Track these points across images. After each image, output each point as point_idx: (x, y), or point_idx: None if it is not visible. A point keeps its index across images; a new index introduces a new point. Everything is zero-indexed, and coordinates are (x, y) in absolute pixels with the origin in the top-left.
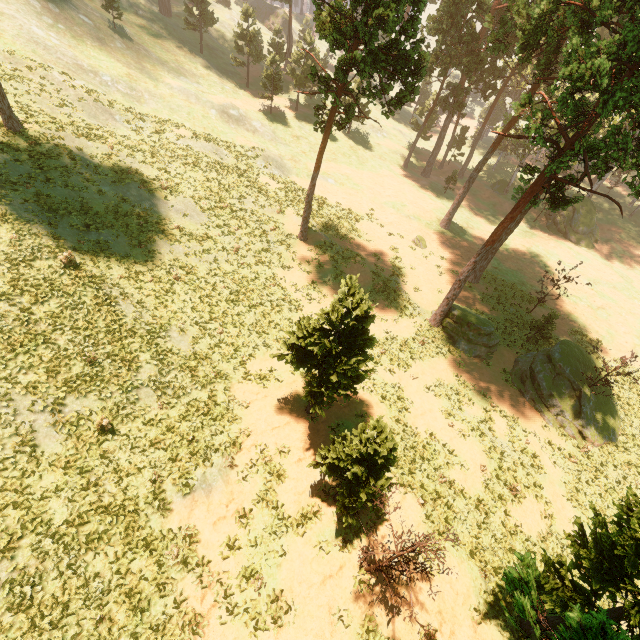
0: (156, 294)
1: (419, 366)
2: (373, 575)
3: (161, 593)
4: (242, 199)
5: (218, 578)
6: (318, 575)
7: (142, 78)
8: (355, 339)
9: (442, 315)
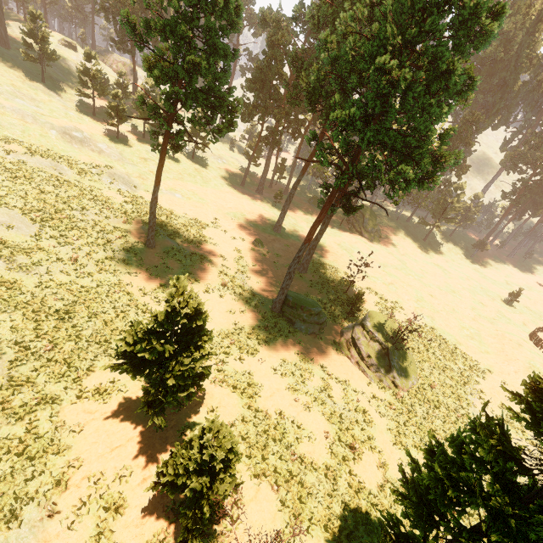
0: None
1: (266, 350)
2: None
3: None
4: (84, 211)
5: None
6: None
7: None
8: (192, 337)
9: (281, 302)
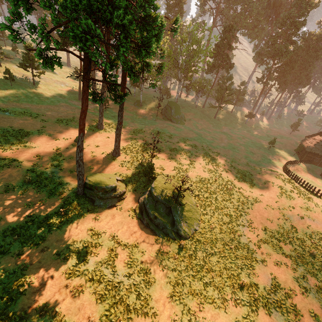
0: None
1: (55, 235)
2: None
3: None
4: None
5: None
6: None
7: None
8: None
9: (81, 186)
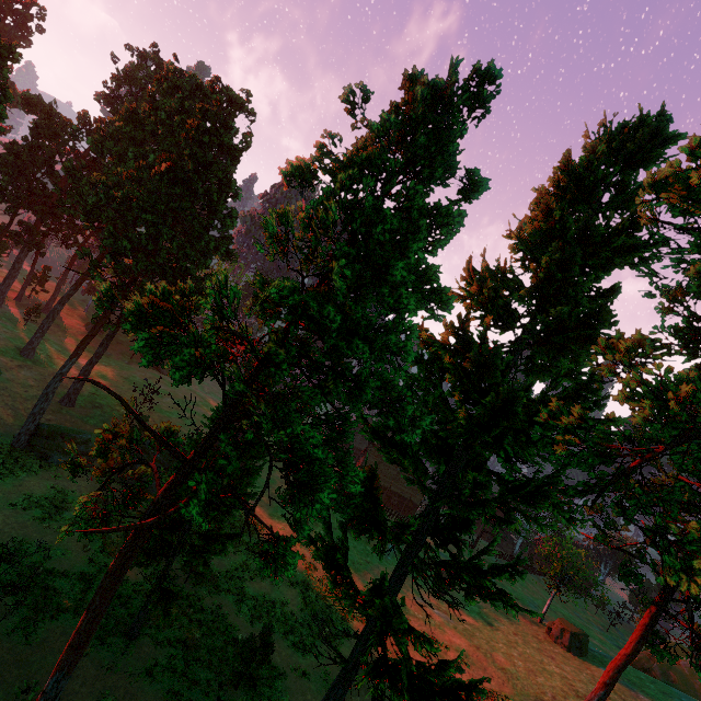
0: None
1: None
2: None
3: None
4: None
5: None
6: None
7: None
8: None
9: (29, 433)
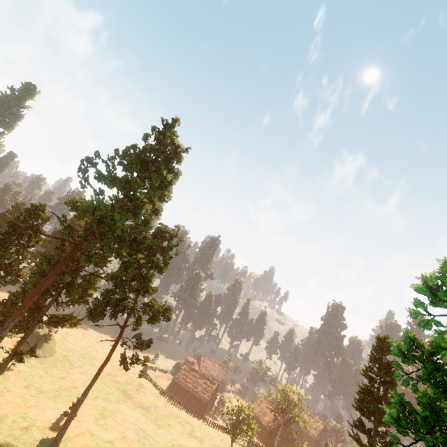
0: None
1: None
2: None
3: None
4: None
5: None
6: None
7: None
8: None
9: None
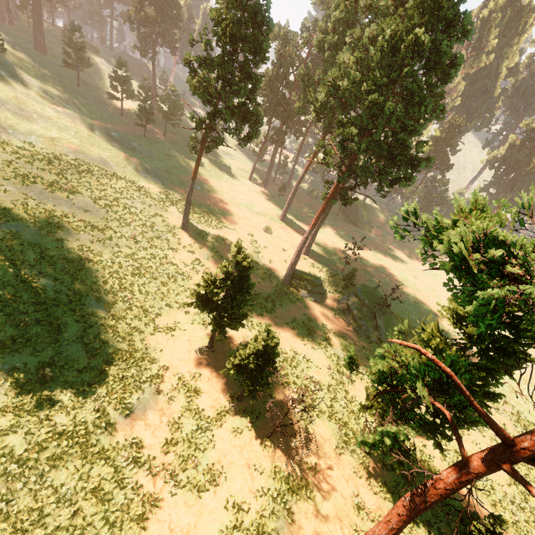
0: (70, 272)
1: (280, 310)
2: (273, 440)
3: (121, 486)
4: (132, 199)
5: (163, 467)
6: (237, 448)
7: (29, 101)
8: (242, 284)
9: (290, 276)
